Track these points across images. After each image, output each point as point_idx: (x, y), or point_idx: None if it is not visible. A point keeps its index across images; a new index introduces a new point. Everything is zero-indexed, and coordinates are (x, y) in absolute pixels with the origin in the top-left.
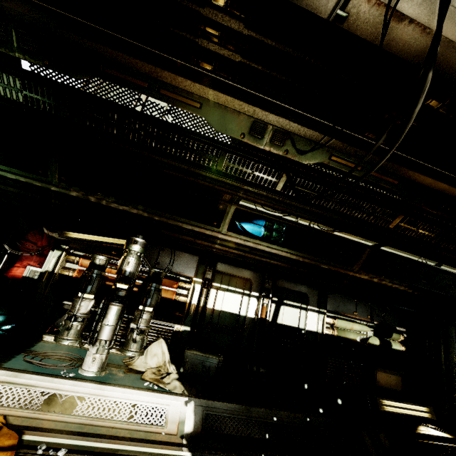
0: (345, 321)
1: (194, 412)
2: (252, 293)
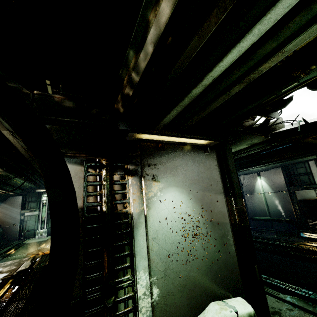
0: None
1: None
2: None
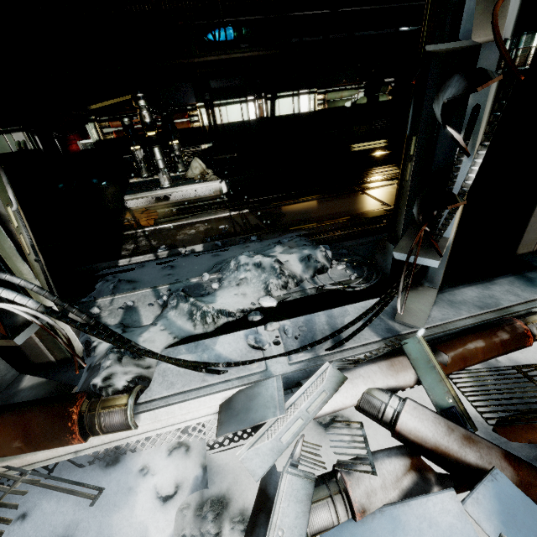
0: (334, 93)
1: (226, 185)
2: (248, 99)
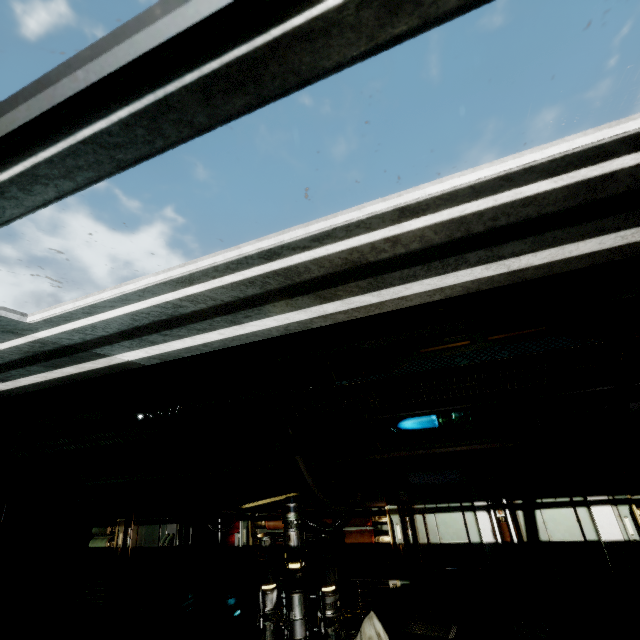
0: None
1: None
2: (476, 504)
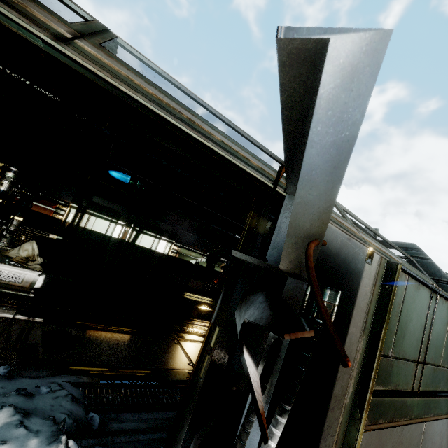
0: (186, 250)
1: (44, 280)
2: (119, 222)
